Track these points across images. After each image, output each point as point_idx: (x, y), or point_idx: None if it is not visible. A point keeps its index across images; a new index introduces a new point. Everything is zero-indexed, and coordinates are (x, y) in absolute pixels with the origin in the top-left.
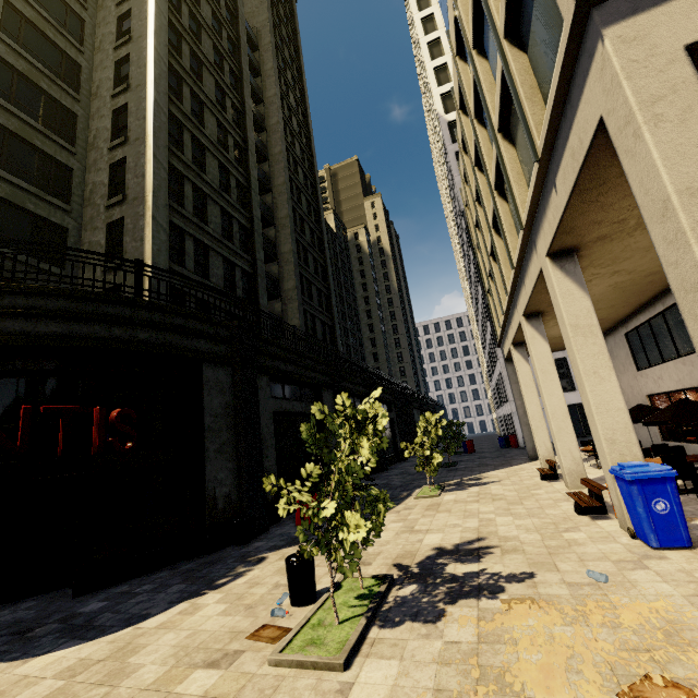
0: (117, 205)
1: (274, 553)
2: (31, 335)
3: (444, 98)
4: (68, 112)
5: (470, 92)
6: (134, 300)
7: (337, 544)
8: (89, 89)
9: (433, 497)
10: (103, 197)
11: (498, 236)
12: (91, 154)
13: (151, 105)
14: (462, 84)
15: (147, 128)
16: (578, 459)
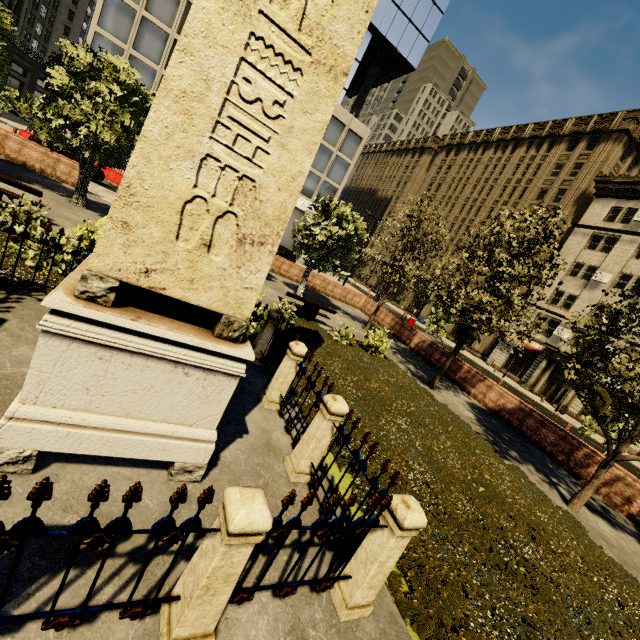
0: None
1: None
2: None
3: None
4: None
5: None
6: None
7: None
8: None
9: None
10: None
11: None
12: None
13: None
14: None
15: None
16: None
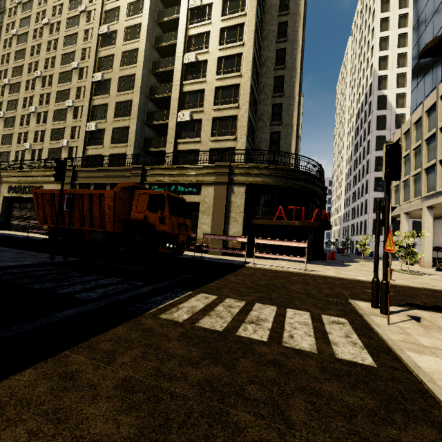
0: (276, 125)
1: (345, 263)
2: (305, 187)
3: (380, 59)
4: (257, 74)
5: (440, 116)
6: (320, 178)
7: (416, 257)
8: (261, 60)
9: (369, 262)
10: (268, 119)
11: (425, 173)
12: (261, 95)
13: (297, 81)
14: (437, 110)
15: (295, 93)
16: (430, 259)
